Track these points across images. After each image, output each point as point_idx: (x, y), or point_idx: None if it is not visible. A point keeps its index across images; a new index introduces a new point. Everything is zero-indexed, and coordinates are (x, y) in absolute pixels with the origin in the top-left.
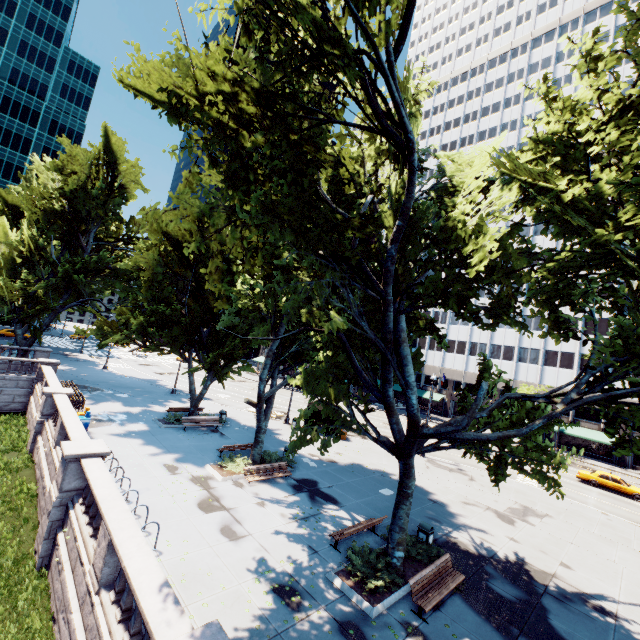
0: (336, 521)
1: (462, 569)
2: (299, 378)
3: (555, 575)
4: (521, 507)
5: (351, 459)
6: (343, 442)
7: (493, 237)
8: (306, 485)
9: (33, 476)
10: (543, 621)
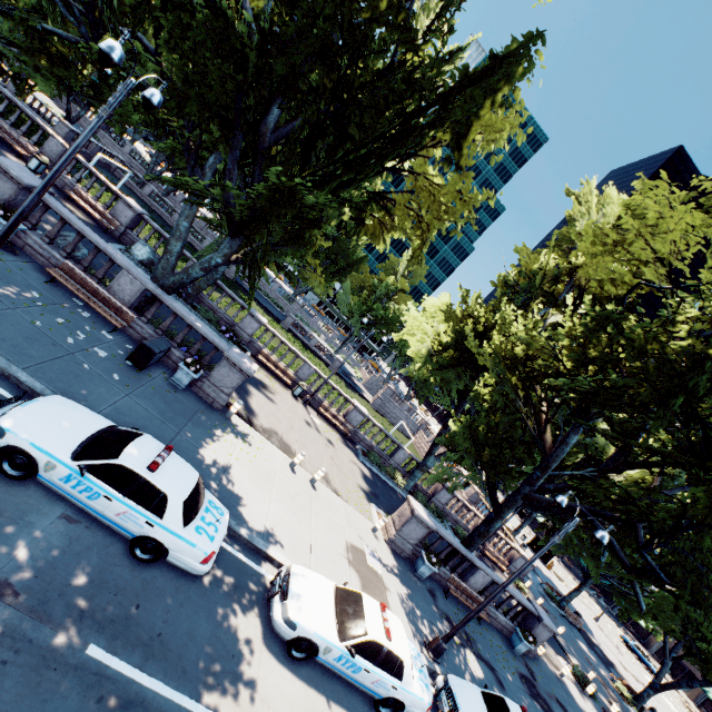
0: (540, 582)
1: (585, 635)
2: None
3: (627, 681)
4: (641, 682)
5: (550, 578)
6: (547, 569)
7: None
8: None
9: None
10: (606, 664)
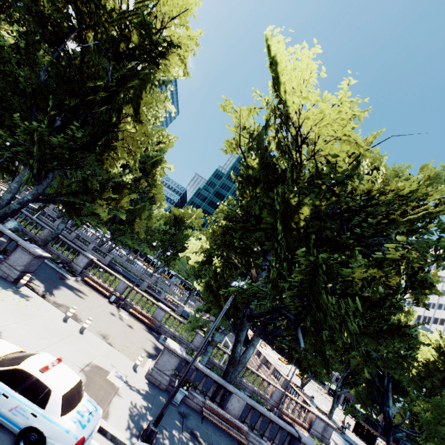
0: None
1: None
2: (352, 390)
3: None
4: None
5: None
6: None
7: (414, 370)
8: (349, 442)
9: (260, 380)
10: None
